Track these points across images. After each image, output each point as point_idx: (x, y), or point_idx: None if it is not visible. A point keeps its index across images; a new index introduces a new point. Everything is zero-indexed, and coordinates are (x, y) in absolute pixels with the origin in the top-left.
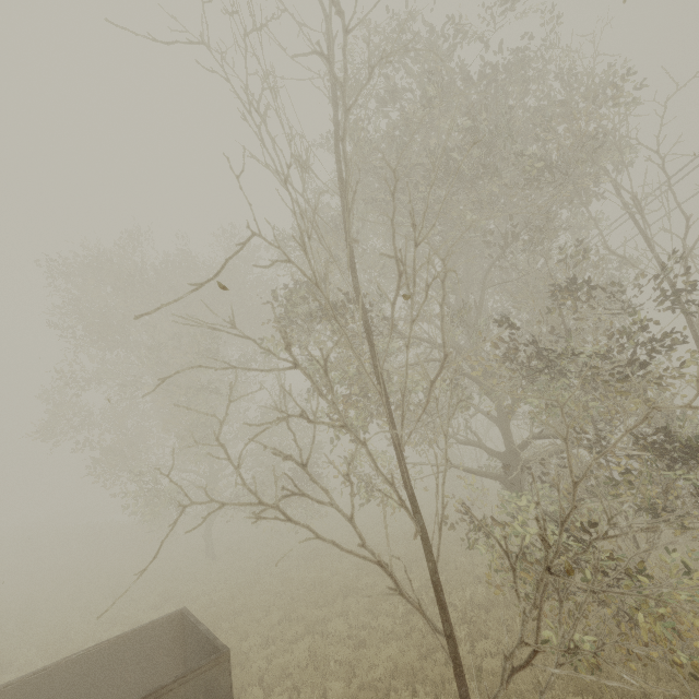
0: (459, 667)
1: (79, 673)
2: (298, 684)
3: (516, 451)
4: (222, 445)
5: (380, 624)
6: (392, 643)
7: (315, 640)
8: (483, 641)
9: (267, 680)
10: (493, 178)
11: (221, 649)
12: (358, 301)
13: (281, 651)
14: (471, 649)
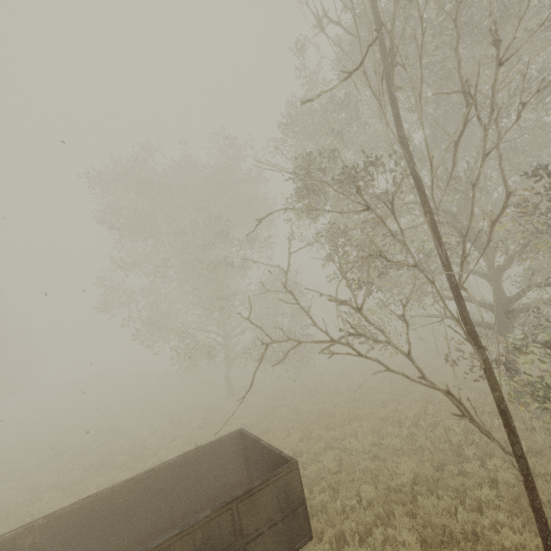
0: (531, 483)
1: (175, 473)
2: (334, 486)
3: (509, 302)
4: (289, 291)
5: (389, 443)
6: (404, 458)
7: (335, 454)
8: (493, 459)
9: (306, 482)
10: (513, 22)
11: (289, 460)
12: (404, 151)
13: (310, 461)
14: (483, 464)
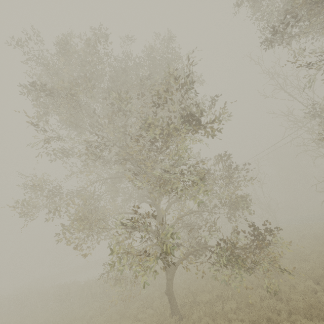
0: None
1: None
2: None
3: None
4: None
5: None
6: None
7: None
8: None
9: None
10: None
11: None
12: None
13: None
14: None
